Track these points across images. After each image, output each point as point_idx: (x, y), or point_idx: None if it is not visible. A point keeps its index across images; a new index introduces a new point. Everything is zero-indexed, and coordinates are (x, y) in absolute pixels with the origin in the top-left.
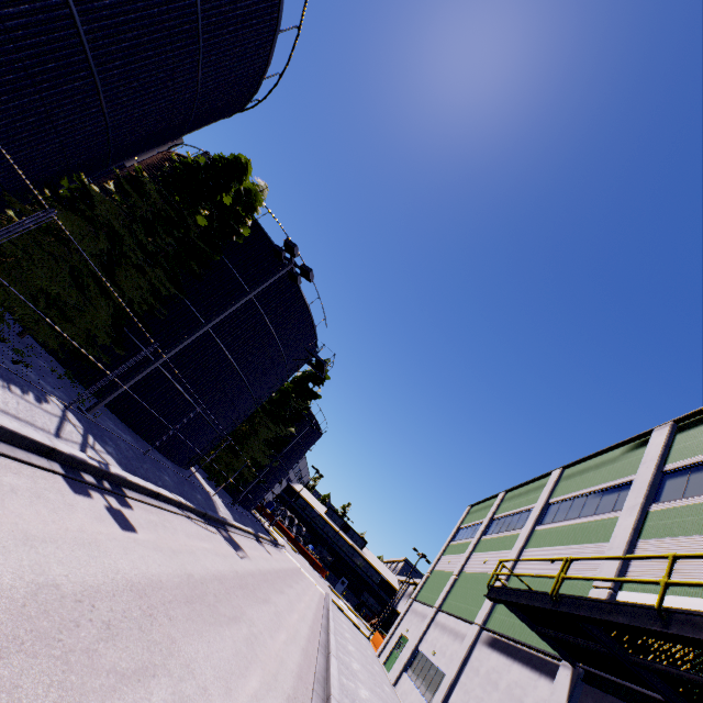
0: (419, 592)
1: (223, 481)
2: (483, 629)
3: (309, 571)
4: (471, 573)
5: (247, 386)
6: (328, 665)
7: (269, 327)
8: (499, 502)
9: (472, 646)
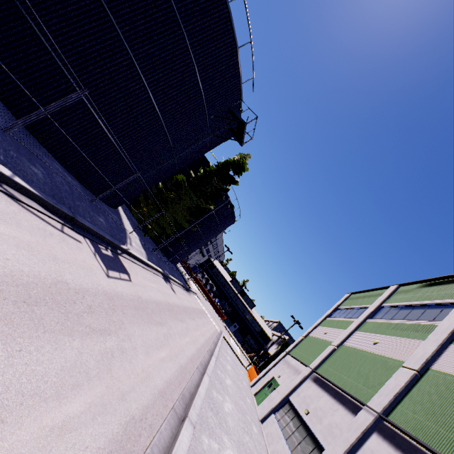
0: (292, 349)
1: (151, 233)
2: (383, 420)
3: (212, 314)
4: (355, 349)
5: (164, 127)
6: (169, 452)
7: (191, 58)
8: (390, 293)
9: (365, 434)
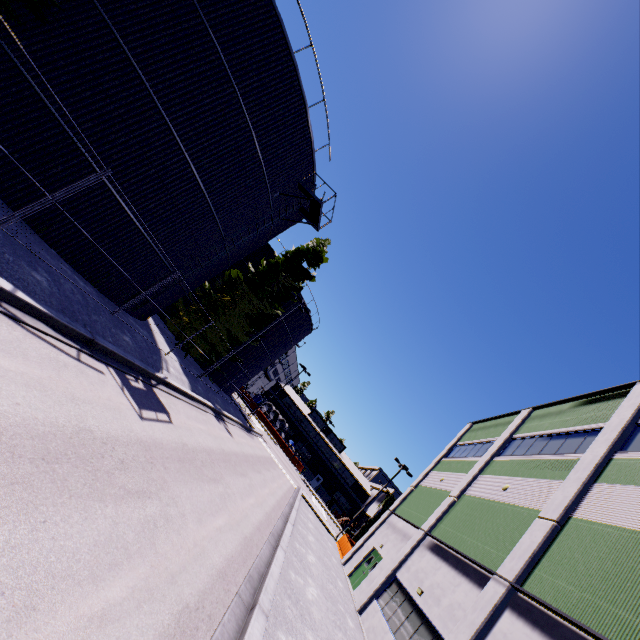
0: (398, 505)
1: (195, 353)
2: (517, 591)
3: (284, 463)
4: (480, 499)
5: (212, 210)
6: None
7: (246, 122)
8: (522, 420)
9: (496, 612)
